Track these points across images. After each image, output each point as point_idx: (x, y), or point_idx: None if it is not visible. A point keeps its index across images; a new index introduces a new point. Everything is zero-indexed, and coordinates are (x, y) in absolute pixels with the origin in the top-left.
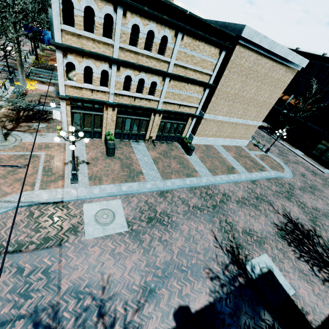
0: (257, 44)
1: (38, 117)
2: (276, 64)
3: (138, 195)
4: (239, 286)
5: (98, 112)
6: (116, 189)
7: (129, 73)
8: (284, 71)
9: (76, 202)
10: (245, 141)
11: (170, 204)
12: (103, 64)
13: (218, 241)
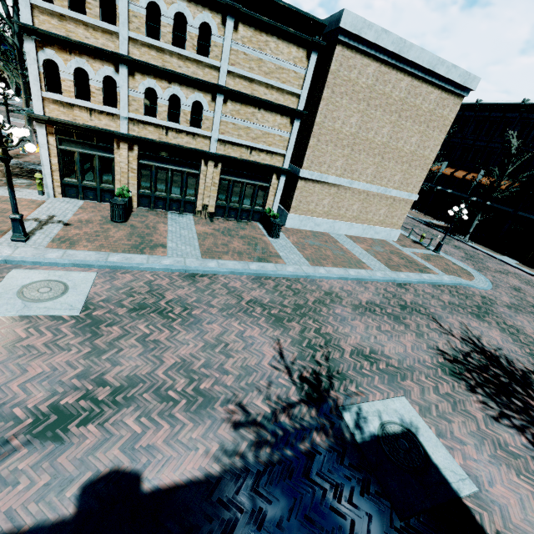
0: (373, 45)
1: (24, 175)
2: (420, 83)
3: (139, 272)
4: (309, 451)
5: (106, 153)
6: (96, 258)
7: (152, 84)
8: (438, 96)
9: (2, 266)
10: (394, 231)
11: (200, 291)
12: (106, 65)
13: (286, 359)
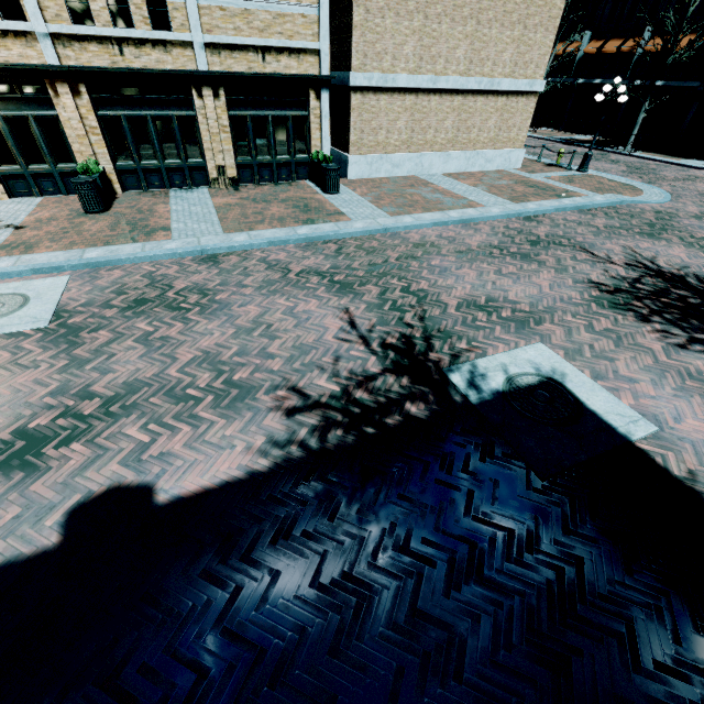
0: None
1: None
2: None
3: (133, 265)
4: (401, 424)
5: (43, 109)
6: (65, 258)
7: None
8: None
9: None
10: (514, 153)
11: (226, 273)
12: None
13: (360, 328)
